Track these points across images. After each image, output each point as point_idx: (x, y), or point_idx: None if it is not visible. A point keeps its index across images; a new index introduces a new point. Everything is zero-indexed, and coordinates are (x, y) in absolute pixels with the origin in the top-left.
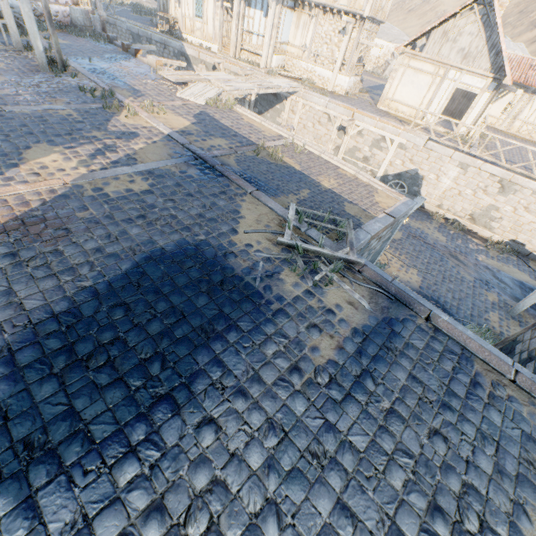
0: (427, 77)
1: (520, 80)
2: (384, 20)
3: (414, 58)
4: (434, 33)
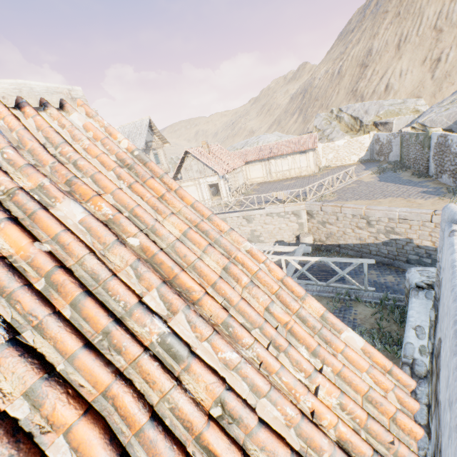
0: (193, 187)
1: (256, 159)
2: (168, 171)
3: (181, 182)
4: (181, 170)
